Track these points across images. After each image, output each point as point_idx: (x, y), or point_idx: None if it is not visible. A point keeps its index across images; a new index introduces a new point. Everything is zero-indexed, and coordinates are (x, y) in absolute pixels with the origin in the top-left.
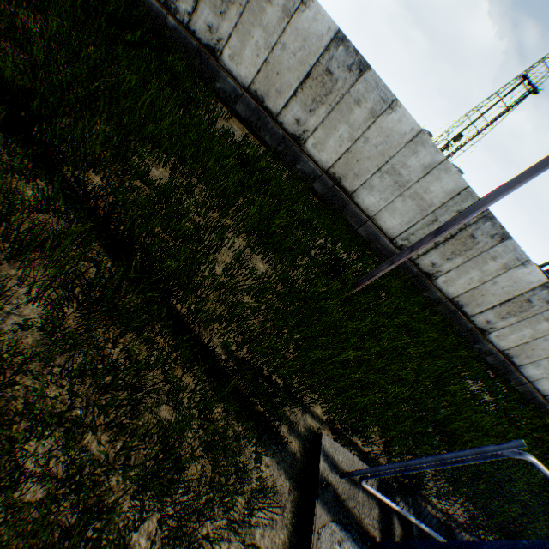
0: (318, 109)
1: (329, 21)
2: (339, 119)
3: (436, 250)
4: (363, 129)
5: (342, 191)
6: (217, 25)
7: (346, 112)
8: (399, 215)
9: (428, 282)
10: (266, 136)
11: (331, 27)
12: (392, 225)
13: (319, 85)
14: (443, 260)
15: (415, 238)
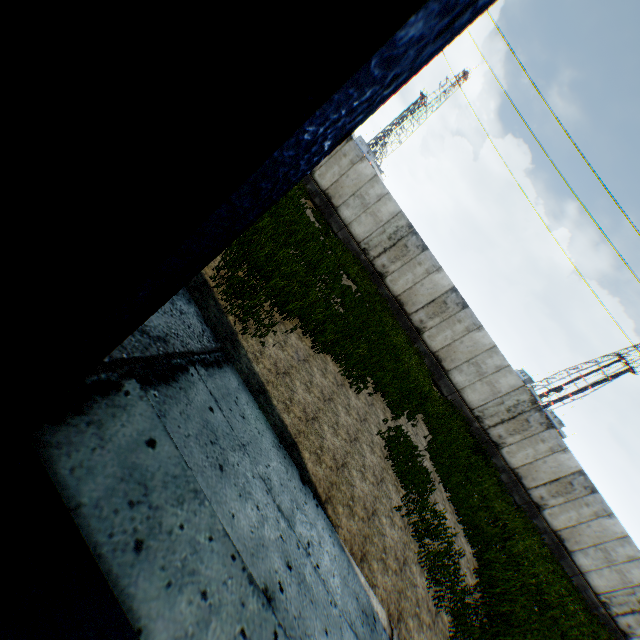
0: (558, 497)
1: (576, 463)
2: (570, 507)
3: (631, 614)
4: (586, 518)
5: (562, 547)
6: (505, 436)
7: (576, 505)
8: (604, 578)
9: (622, 638)
10: (515, 496)
11: (577, 466)
12: (597, 583)
13: (562, 486)
14: (636, 623)
15: (615, 598)
